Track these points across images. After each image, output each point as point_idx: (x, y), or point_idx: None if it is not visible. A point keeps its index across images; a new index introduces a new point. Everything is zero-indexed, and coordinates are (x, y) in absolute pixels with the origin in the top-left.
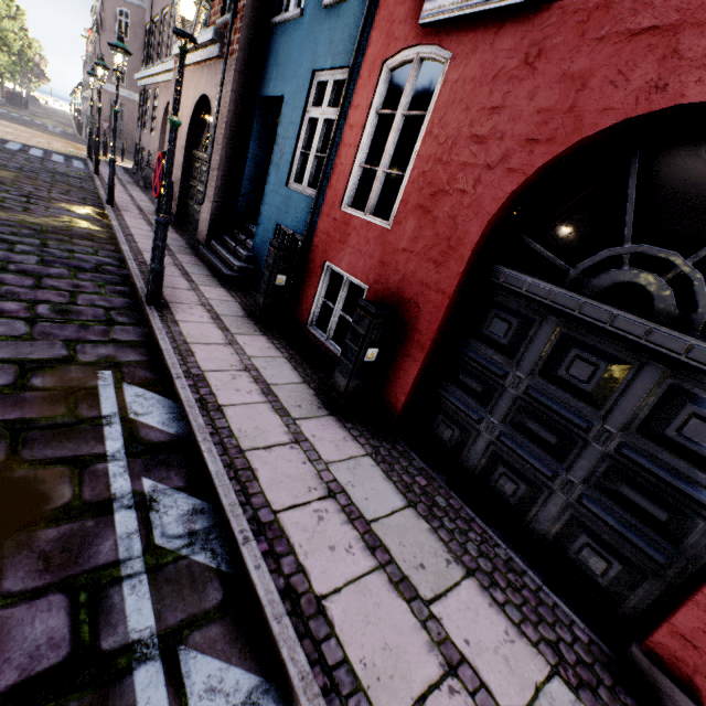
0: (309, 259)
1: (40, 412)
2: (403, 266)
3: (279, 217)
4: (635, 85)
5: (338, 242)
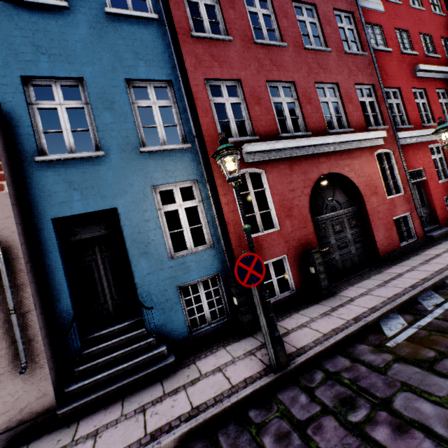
0: None
1: (444, 340)
2: (295, 236)
3: (179, 281)
4: (315, 172)
5: (257, 252)
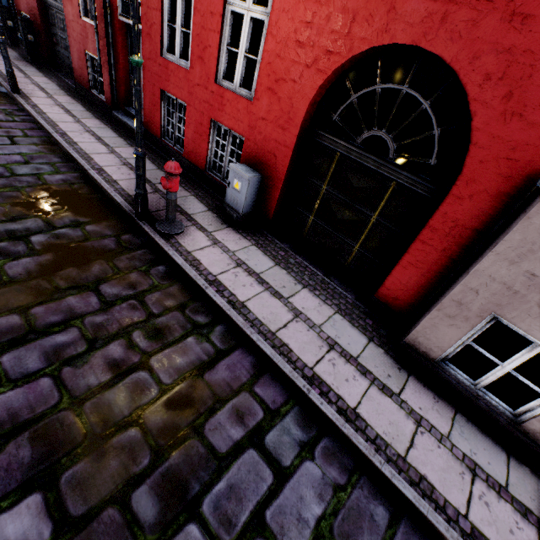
0: (17, 12)
1: None
2: (30, 4)
3: None
4: None
5: (19, 0)
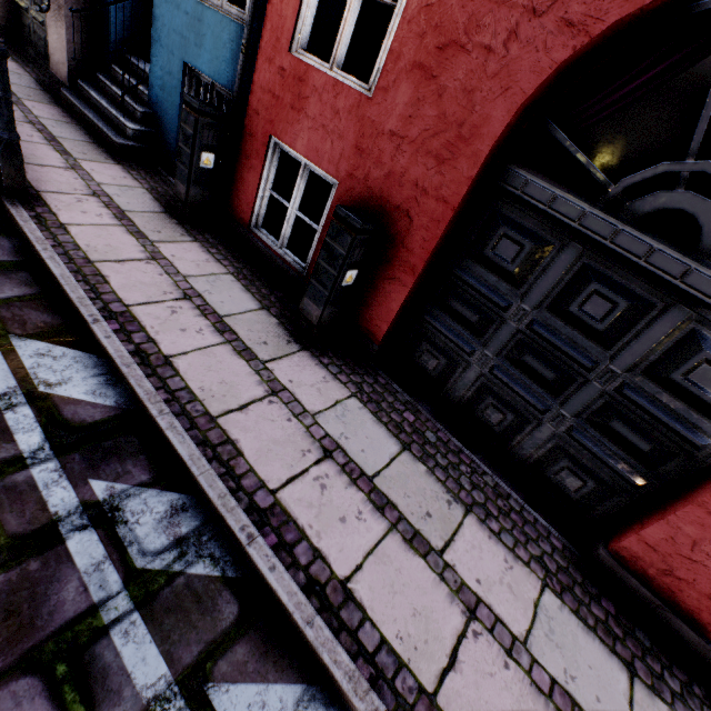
0: (245, 131)
1: None
2: (390, 158)
3: (187, 53)
4: None
5: (289, 108)
